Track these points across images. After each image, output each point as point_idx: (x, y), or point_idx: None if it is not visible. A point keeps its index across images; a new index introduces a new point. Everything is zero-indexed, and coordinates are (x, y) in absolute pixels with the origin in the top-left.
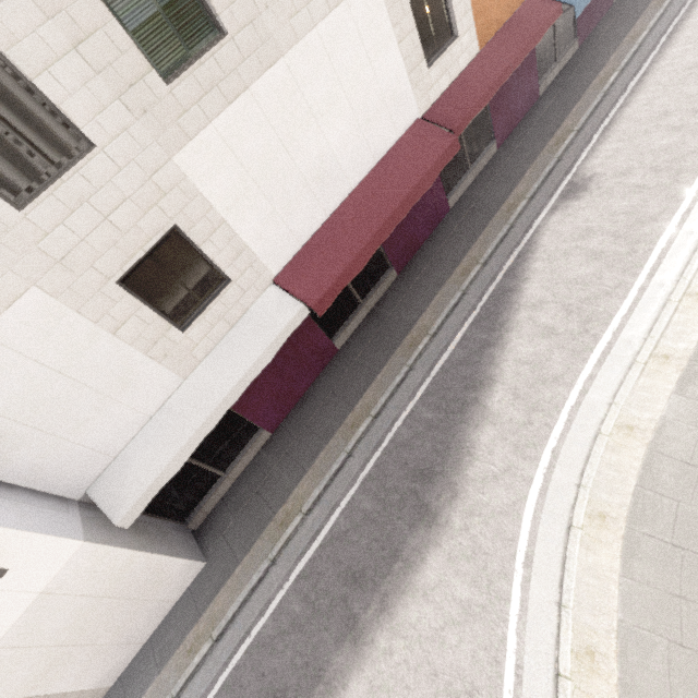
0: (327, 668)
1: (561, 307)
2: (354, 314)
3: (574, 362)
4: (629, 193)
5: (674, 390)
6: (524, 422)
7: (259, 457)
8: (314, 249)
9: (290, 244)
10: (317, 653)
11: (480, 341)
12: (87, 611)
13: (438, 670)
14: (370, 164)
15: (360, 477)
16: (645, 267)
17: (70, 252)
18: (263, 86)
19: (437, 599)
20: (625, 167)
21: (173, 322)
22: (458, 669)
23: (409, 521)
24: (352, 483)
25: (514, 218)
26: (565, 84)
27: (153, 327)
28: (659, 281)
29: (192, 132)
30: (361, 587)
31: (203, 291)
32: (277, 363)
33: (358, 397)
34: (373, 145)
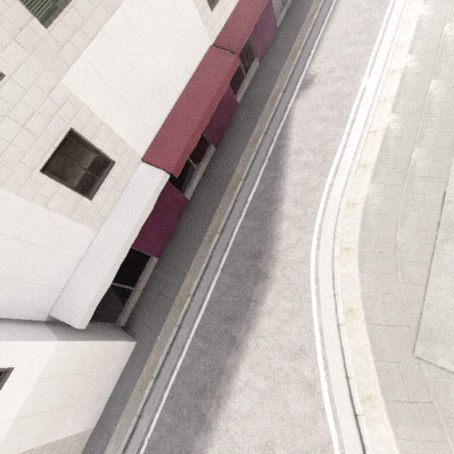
0: (225, 366)
1: (310, 150)
2: (194, 176)
3: (322, 178)
4: (335, 82)
5: (370, 181)
6: (302, 215)
7: (154, 274)
8: (164, 136)
9: (148, 135)
10: (218, 362)
11: (271, 178)
12: (70, 384)
13: (283, 345)
14: (187, 77)
15: (220, 267)
16: (348, 122)
17: (3, 153)
18: (111, 27)
19: (276, 313)
20: (330, 68)
21: (83, 194)
22: (293, 341)
23: (253, 281)
24: (216, 271)
25: (277, 104)
26: (291, 20)
27: (70, 199)
28: (356, 128)
29: (70, 62)
30: (234, 322)
31: (98, 172)
32: (154, 213)
33: (208, 224)
34: (187, 65)
